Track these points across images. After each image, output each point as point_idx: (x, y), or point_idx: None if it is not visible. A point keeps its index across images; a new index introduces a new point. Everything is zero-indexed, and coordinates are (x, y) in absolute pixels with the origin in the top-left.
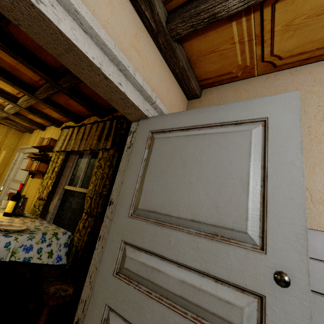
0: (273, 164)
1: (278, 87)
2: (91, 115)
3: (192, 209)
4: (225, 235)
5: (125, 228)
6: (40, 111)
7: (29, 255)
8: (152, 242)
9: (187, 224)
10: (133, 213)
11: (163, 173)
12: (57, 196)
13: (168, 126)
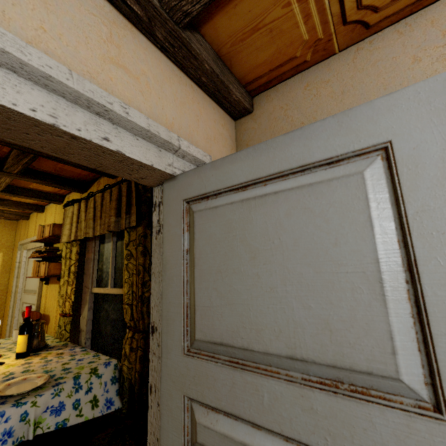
0: (424, 236)
1: (380, 63)
2: (100, 176)
3: (286, 337)
4: (357, 383)
5: (184, 375)
6: (26, 188)
7: (62, 418)
8: (231, 399)
9: (283, 363)
10: (190, 346)
11: (222, 273)
12: (86, 306)
13: (211, 187)
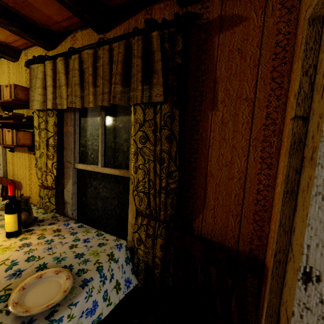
0: None
1: None
2: (75, 28)
3: None
4: None
5: None
6: None
7: (96, 315)
8: None
9: None
10: None
11: None
12: (69, 181)
13: None
